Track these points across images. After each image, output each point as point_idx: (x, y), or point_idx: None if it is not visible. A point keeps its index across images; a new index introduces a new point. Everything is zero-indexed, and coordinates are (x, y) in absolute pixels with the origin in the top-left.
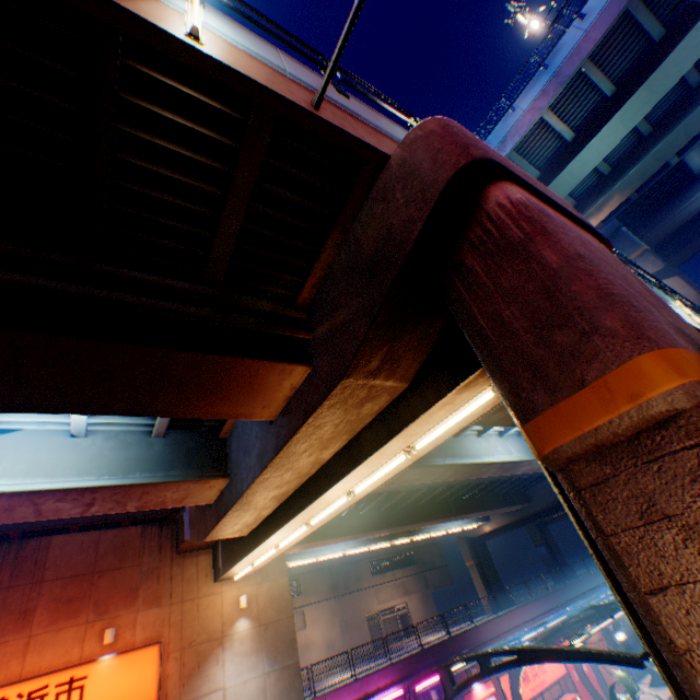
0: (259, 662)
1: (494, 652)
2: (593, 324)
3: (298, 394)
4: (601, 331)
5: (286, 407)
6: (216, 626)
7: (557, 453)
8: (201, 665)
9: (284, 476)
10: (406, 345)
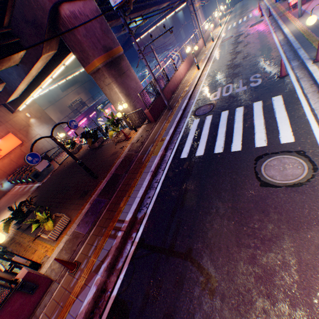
0: (45, 126)
1: (106, 101)
2: (89, 54)
3: (25, 58)
4: (90, 56)
5: (22, 62)
6: (25, 124)
7: (90, 74)
8: (29, 133)
9: (30, 79)
10: (54, 44)
